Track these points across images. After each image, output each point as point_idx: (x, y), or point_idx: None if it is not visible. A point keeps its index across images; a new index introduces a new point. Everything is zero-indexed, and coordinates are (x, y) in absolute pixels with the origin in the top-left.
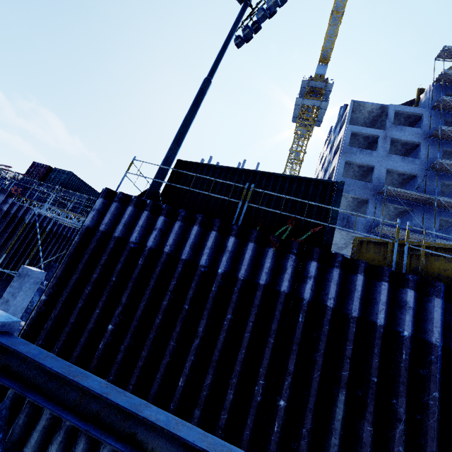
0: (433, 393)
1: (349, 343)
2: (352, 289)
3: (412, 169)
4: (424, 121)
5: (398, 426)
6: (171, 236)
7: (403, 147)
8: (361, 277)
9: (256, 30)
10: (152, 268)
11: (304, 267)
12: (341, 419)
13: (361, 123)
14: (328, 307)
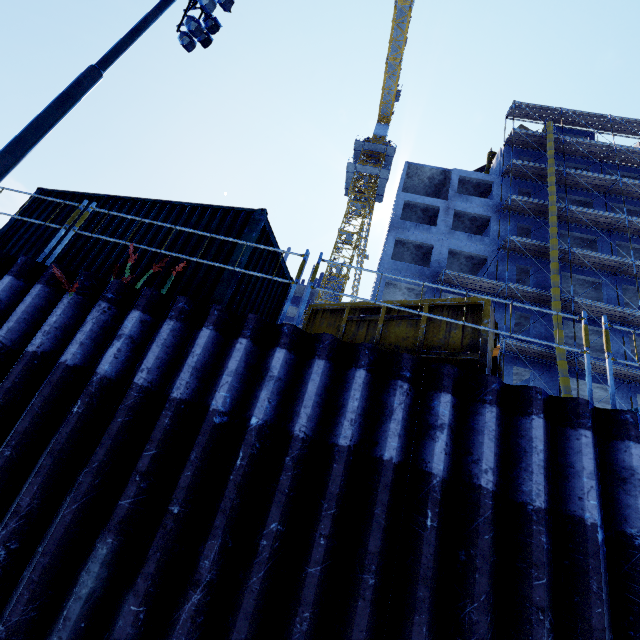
0: (272, 525)
1: (151, 446)
2: (189, 353)
3: (480, 249)
4: (495, 191)
5: (191, 596)
6: None
7: (473, 224)
8: (207, 333)
9: (213, 29)
10: None
11: (122, 322)
12: (86, 596)
13: (423, 193)
14: (133, 385)
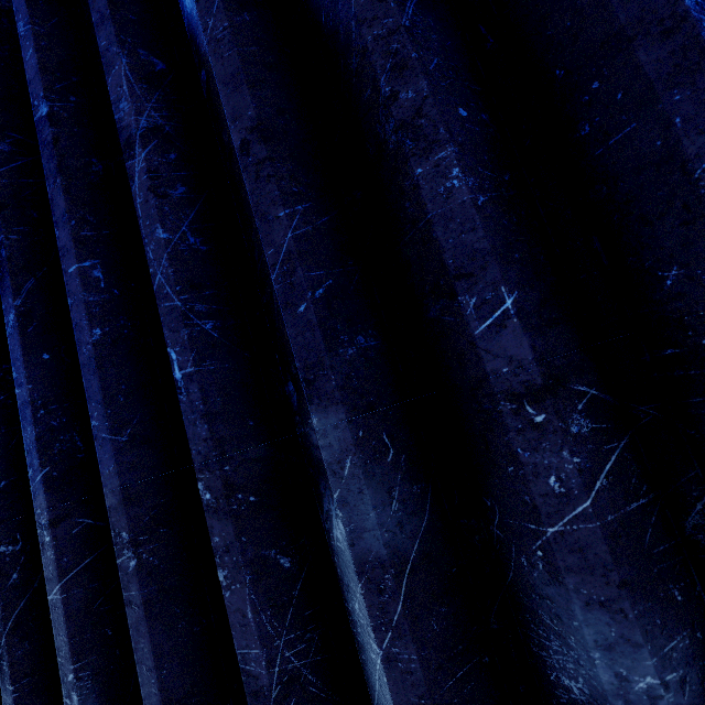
0: None
1: None
2: None
3: None
4: None
5: None
6: None
7: None
8: None
9: None
10: None
11: None
12: None
13: None
14: None
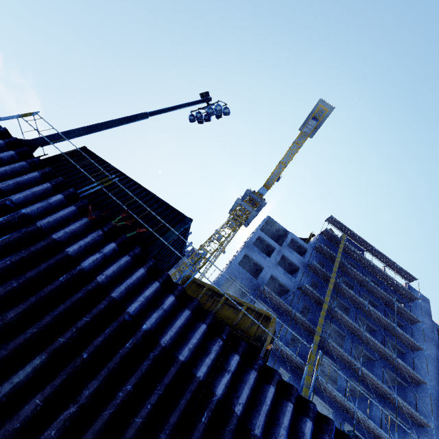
0: (129, 386)
1: (89, 315)
2: (129, 276)
3: (288, 283)
4: (307, 254)
5: (71, 407)
6: (5, 167)
7: (289, 266)
8: (143, 271)
9: (207, 120)
10: None
11: (104, 245)
12: (16, 383)
13: (270, 235)
14: (95, 280)
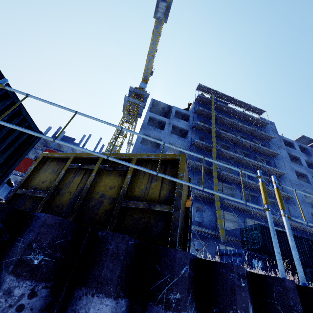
0: None
1: None
2: None
3: (183, 144)
4: (190, 119)
5: None
6: None
7: (180, 132)
8: None
9: None
10: None
11: None
12: None
13: (159, 115)
14: None
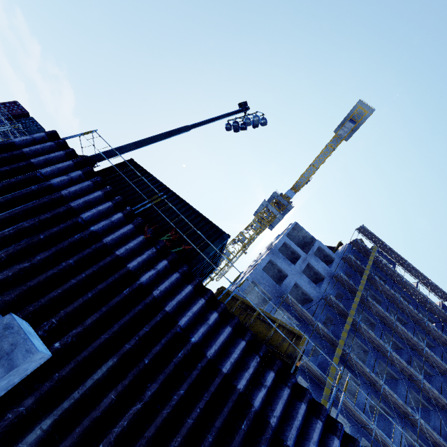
0: (182, 391)
1: (148, 326)
2: (179, 292)
3: (312, 292)
4: (334, 264)
5: (137, 404)
6: (75, 187)
7: (314, 275)
8: (190, 288)
9: (243, 128)
10: (39, 198)
11: (157, 261)
12: (96, 380)
13: (296, 242)
14: (152, 294)
